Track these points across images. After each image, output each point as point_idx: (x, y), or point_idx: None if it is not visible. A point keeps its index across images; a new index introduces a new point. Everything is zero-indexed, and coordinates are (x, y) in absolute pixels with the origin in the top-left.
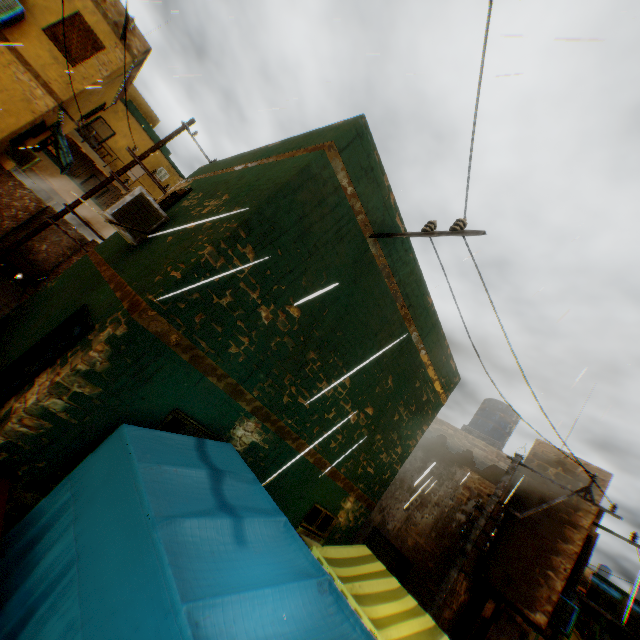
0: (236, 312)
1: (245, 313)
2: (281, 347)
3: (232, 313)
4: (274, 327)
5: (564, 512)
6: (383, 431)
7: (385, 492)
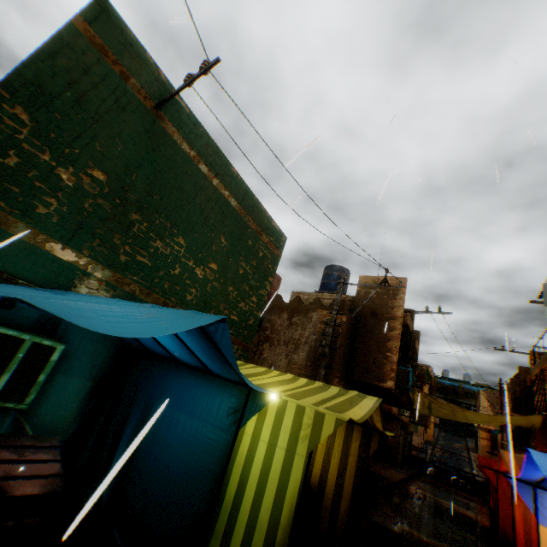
0: (31, 173)
1: (43, 174)
2: (98, 208)
3: (27, 174)
4: (82, 189)
5: (387, 313)
6: (233, 284)
7: (269, 354)
